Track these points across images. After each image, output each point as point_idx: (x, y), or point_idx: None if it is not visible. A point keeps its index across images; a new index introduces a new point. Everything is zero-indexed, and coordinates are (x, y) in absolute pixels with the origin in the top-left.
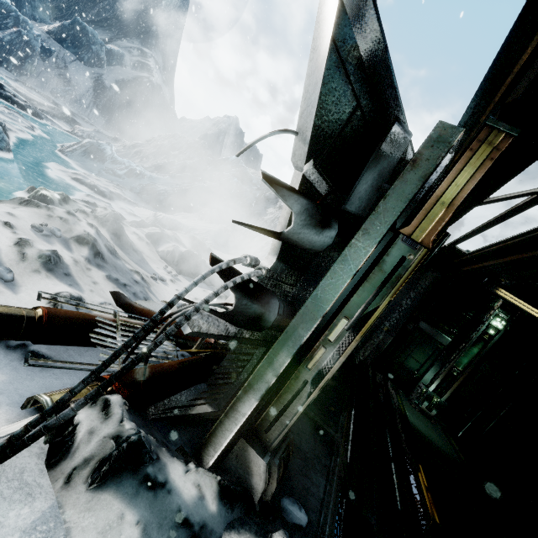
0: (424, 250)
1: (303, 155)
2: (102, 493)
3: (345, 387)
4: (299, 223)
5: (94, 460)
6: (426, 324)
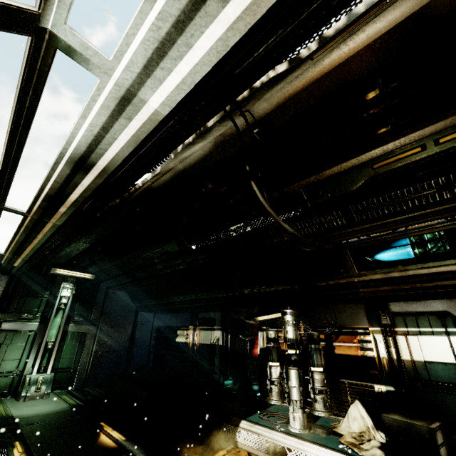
0: None
1: None
2: None
3: None
4: None
5: None
6: (10, 322)
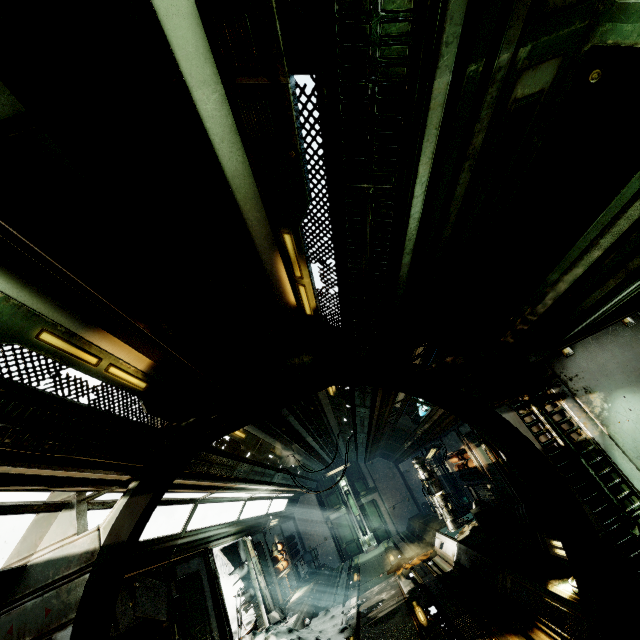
0: (256, 556)
1: (231, 565)
2: (255, 639)
3: (310, 587)
4: (240, 573)
5: (250, 639)
6: (332, 515)
